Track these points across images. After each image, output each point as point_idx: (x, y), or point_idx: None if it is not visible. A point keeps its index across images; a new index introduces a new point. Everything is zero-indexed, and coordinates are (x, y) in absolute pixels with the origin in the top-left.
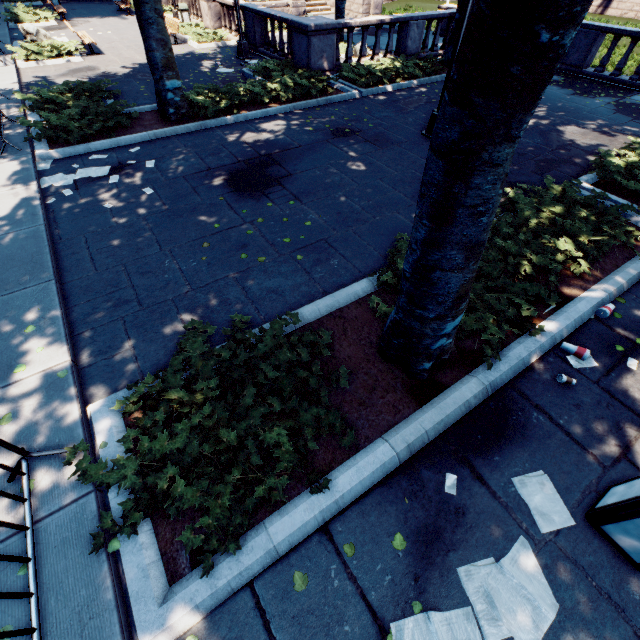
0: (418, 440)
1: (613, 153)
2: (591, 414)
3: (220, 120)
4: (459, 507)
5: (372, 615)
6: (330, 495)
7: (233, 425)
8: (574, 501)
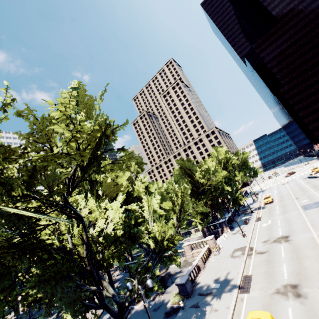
0: None
1: None
2: None
3: (25, 317)
4: None
5: None
6: None
7: None
8: None
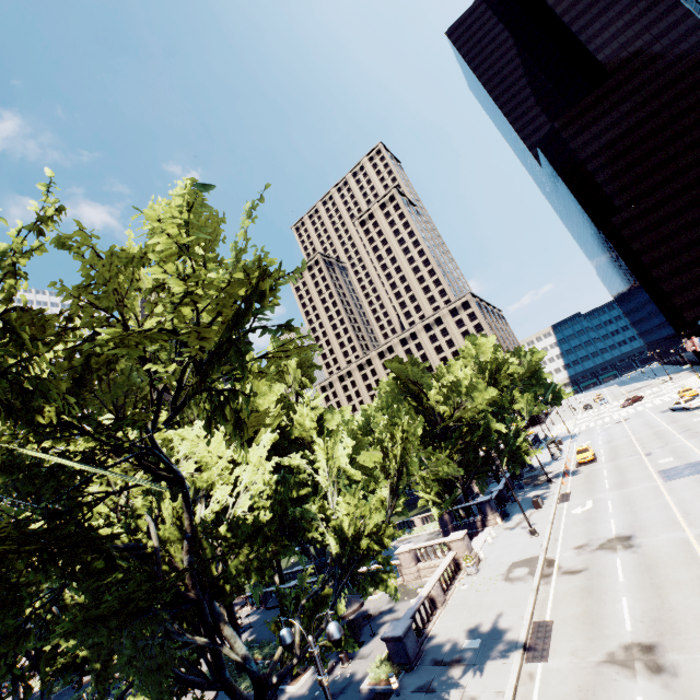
0: None
1: None
2: None
3: None
4: None
5: None
6: None
7: None
8: None
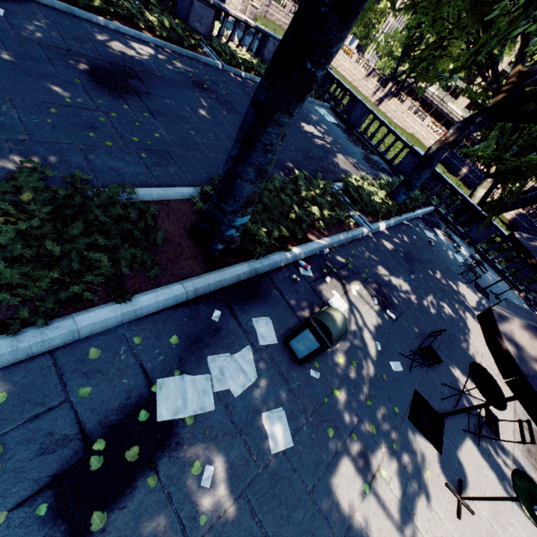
0: (203, 288)
1: (354, 177)
2: (302, 297)
3: (91, 15)
4: (218, 327)
5: (145, 375)
6: (132, 306)
7: (58, 244)
8: (280, 333)
